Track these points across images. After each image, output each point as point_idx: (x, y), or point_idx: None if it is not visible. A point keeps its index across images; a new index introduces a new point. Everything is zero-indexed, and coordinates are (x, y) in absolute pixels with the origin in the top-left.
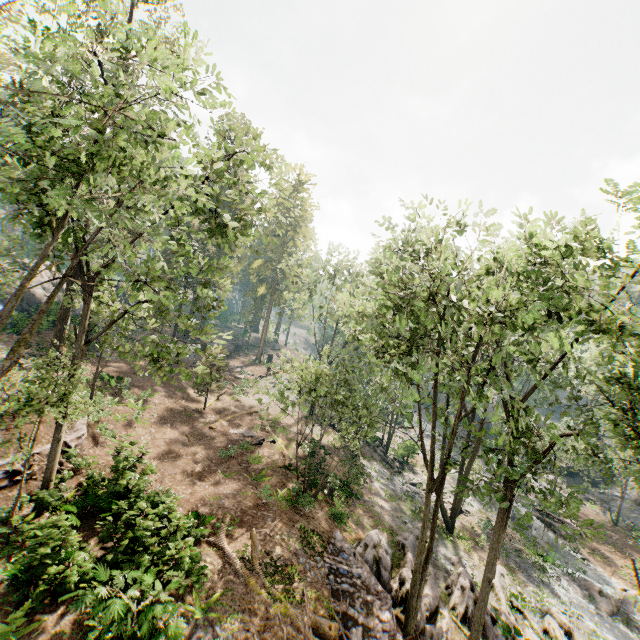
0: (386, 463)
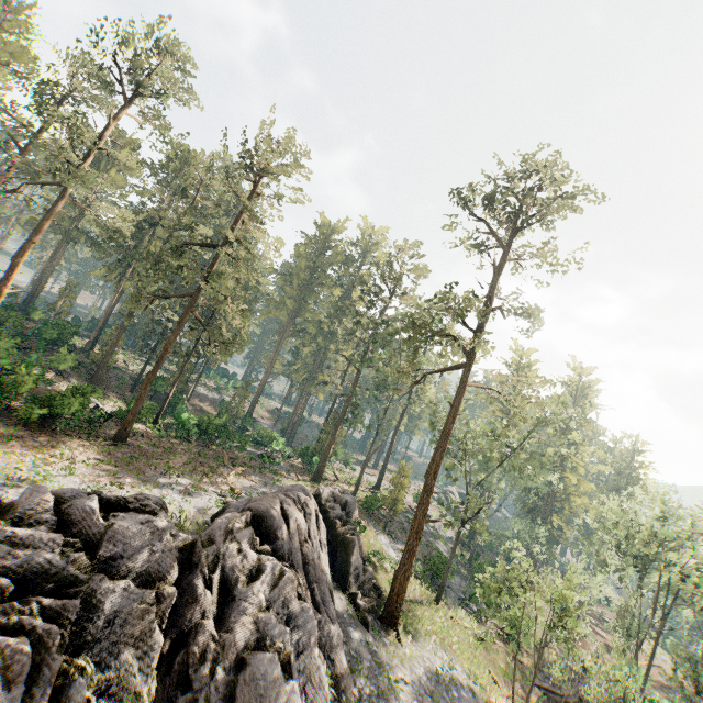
0: None
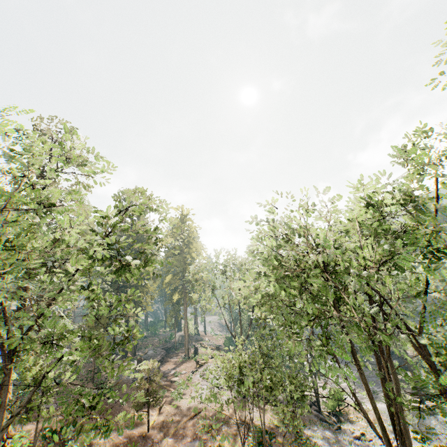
0: (324, 421)
